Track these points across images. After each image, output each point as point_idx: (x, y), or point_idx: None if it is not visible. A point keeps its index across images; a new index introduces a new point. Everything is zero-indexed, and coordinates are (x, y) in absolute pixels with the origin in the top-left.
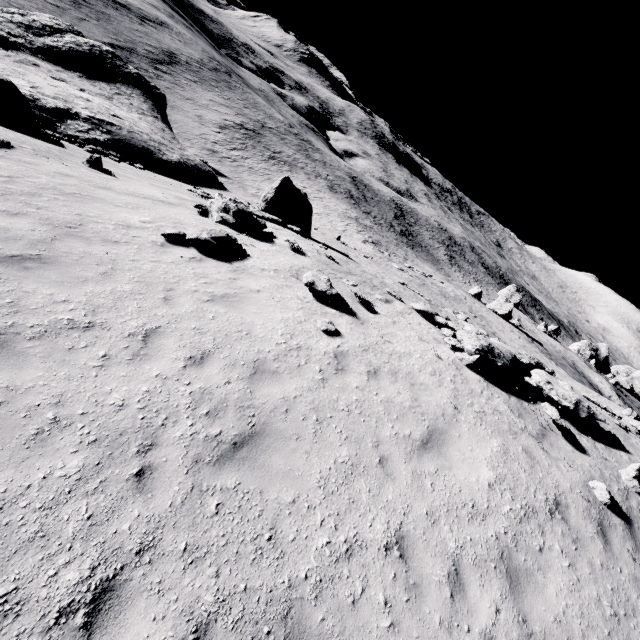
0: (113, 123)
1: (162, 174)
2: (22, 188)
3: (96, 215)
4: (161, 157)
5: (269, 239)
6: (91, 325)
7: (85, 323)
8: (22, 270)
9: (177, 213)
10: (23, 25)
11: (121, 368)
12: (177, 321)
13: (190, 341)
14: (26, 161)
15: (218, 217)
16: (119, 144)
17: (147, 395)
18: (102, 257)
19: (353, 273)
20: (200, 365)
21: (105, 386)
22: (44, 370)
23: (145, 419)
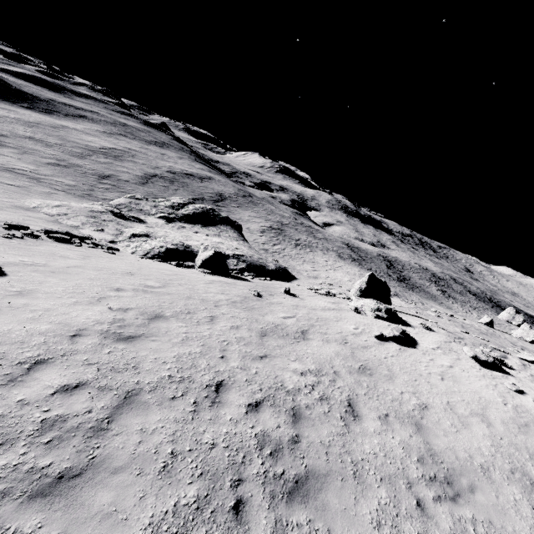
0: (242, 254)
1: (271, 279)
2: (305, 322)
3: (340, 331)
4: (269, 268)
5: (407, 323)
6: (425, 405)
7: (422, 404)
8: (371, 376)
9: (353, 317)
10: (171, 207)
11: (465, 431)
12: (449, 396)
13: (469, 409)
14: (277, 302)
15: (372, 314)
16: (250, 267)
17: (494, 447)
18: (375, 359)
19: (461, 337)
20: (491, 425)
21: (473, 443)
22: (444, 436)
23: (510, 463)
